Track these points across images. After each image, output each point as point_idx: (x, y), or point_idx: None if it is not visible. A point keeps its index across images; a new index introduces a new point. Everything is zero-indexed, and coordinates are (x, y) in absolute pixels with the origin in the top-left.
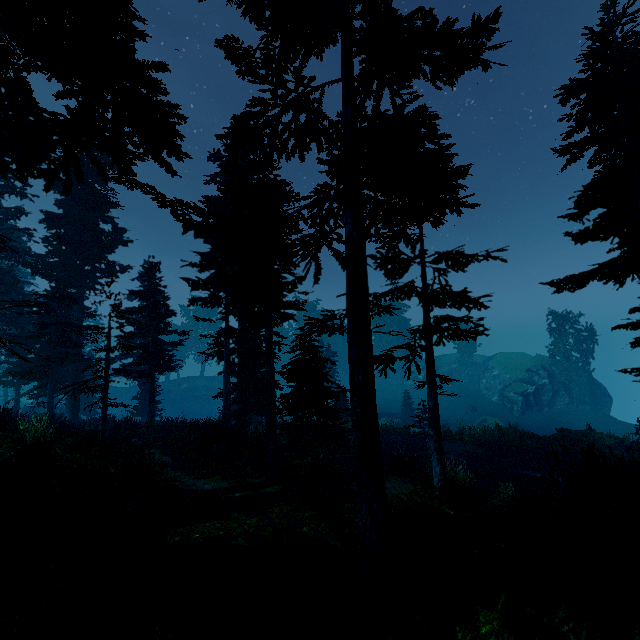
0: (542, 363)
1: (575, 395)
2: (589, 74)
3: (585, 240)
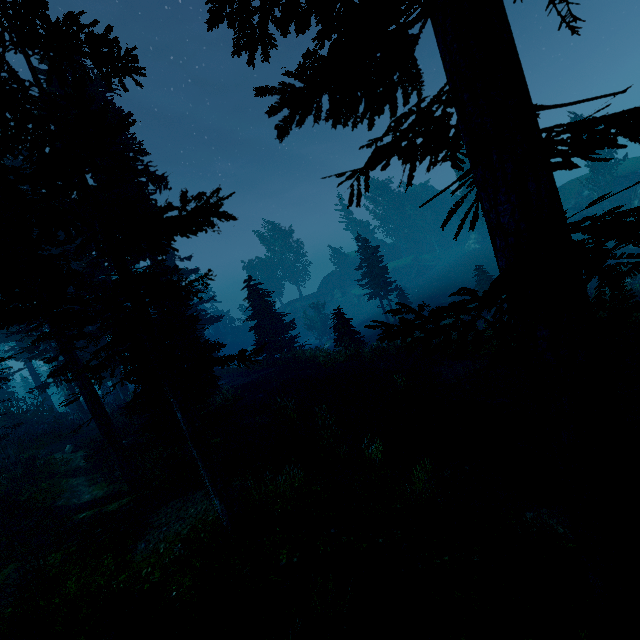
0: None
1: None
2: None
3: None
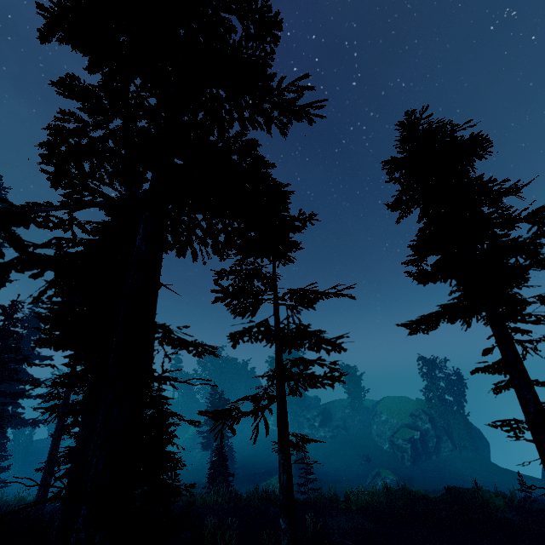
0: (422, 407)
1: (456, 440)
2: (405, 155)
3: (426, 280)
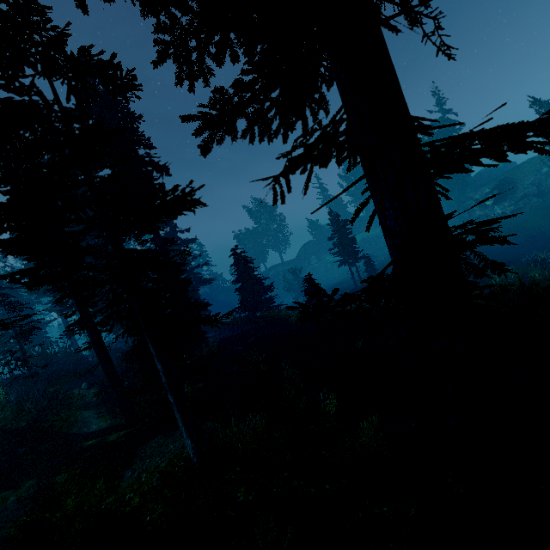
0: None
1: None
2: None
3: None
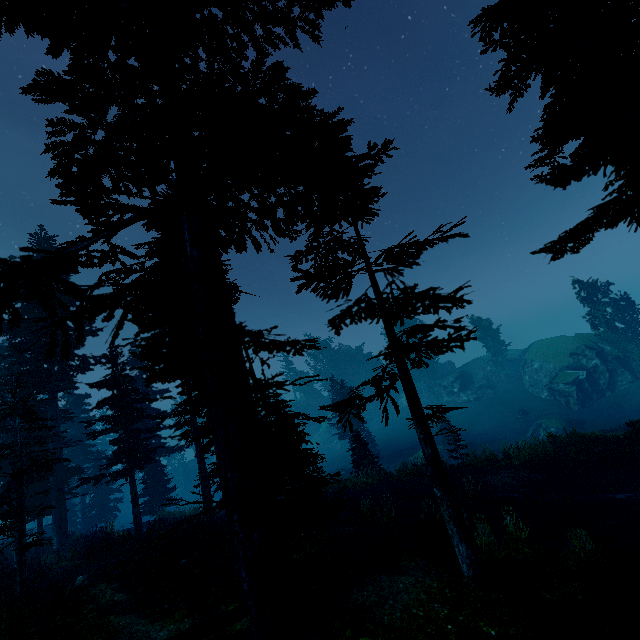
0: (585, 342)
1: (637, 369)
2: None
3: (566, 180)
